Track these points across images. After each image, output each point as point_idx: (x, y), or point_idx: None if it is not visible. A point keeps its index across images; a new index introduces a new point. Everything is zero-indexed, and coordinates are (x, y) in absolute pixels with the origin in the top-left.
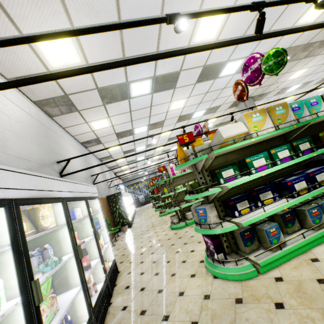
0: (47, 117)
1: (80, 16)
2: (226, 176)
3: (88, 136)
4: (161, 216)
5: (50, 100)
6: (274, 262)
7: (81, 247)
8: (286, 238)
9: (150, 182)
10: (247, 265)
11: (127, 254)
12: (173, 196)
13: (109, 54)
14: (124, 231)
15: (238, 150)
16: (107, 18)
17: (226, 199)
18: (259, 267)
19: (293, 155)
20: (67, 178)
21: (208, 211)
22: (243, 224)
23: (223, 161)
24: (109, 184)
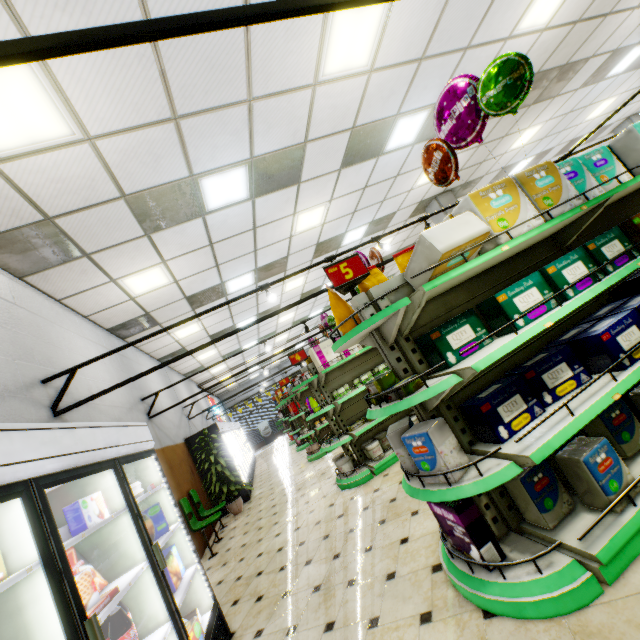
0: (8, 278)
1: (42, 10)
2: (458, 345)
3: (124, 313)
4: (312, 462)
5: (10, 237)
6: (630, 543)
7: (99, 623)
8: (628, 469)
9: (277, 391)
10: (566, 567)
11: (247, 576)
12: (333, 412)
13: (136, 110)
14: (236, 512)
15: (468, 281)
16: (115, 16)
17: (465, 400)
18: (600, 565)
19: (596, 272)
20: (75, 416)
21: (435, 439)
22: (533, 458)
23: (439, 311)
24: (188, 410)
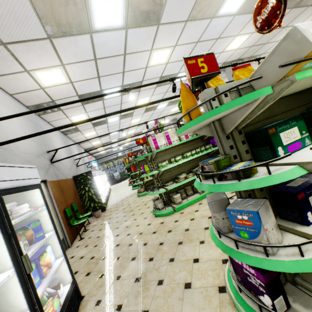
0: None
1: None
2: (287, 142)
3: (37, 97)
4: (139, 197)
5: None
6: None
7: None
8: None
9: (126, 159)
10: None
11: (97, 258)
12: (157, 175)
13: None
14: (97, 216)
15: (288, 96)
16: None
17: (272, 185)
18: None
19: None
20: None
21: (263, 218)
22: None
23: (265, 115)
24: (77, 161)
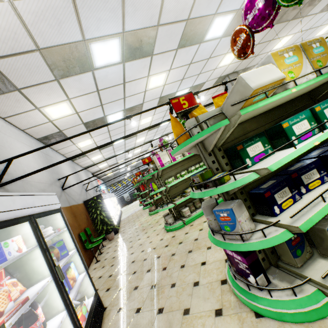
0: None
1: None
2: (253, 155)
3: (46, 130)
4: (151, 215)
5: None
6: None
7: None
8: None
9: (134, 178)
10: (312, 293)
11: (115, 275)
12: (164, 191)
13: None
14: (110, 239)
15: (258, 116)
16: None
17: (251, 188)
18: None
19: None
20: (14, 187)
21: (237, 213)
22: (301, 228)
23: (240, 133)
24: (86, 186)
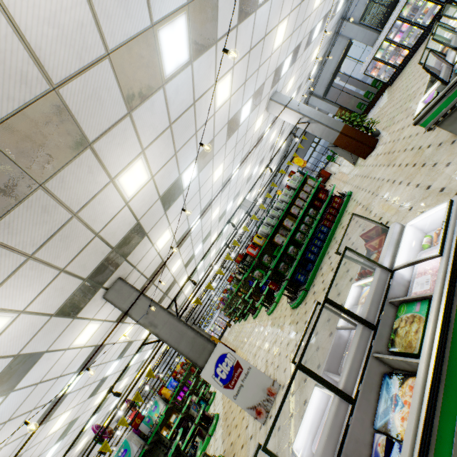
0: None
1: None
2: None
3: None
4: None
5: None
6: None
7: None
8: None
9: None
10: None
11: None
12: None
13: None
14: None
15: None
16: None
17: None
18: None
19: None
20: None
21: None
22: None
23: None
24: None
